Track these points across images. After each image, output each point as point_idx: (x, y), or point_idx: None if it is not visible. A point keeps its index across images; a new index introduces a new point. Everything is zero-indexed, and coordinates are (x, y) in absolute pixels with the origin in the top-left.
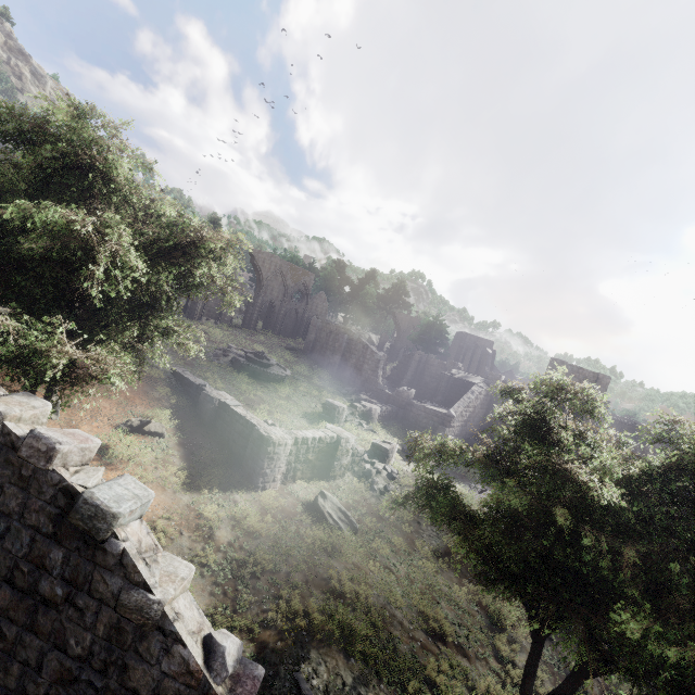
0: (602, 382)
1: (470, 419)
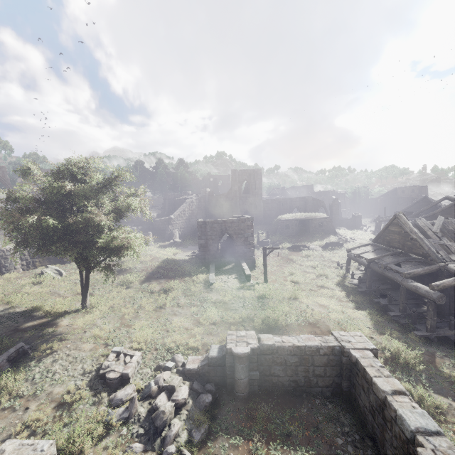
0: (258, 173)
1: (192, 217)
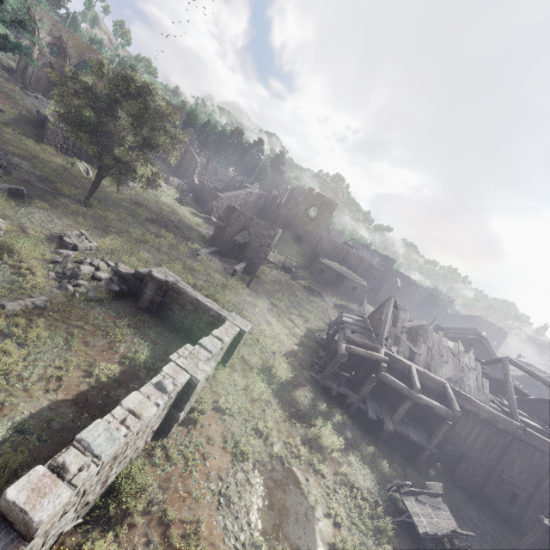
0: (332, 206)
1: (243, 209)
